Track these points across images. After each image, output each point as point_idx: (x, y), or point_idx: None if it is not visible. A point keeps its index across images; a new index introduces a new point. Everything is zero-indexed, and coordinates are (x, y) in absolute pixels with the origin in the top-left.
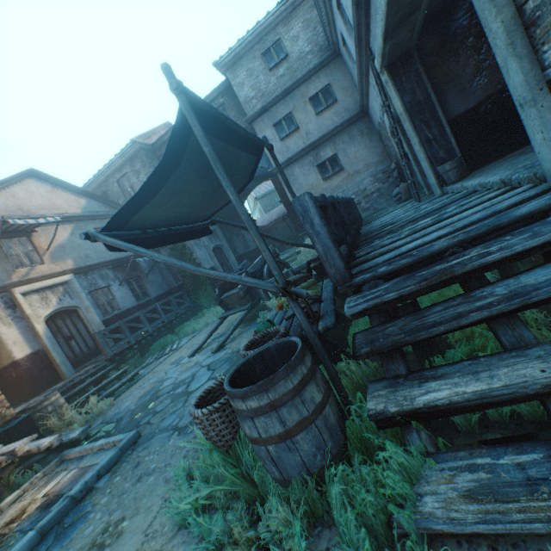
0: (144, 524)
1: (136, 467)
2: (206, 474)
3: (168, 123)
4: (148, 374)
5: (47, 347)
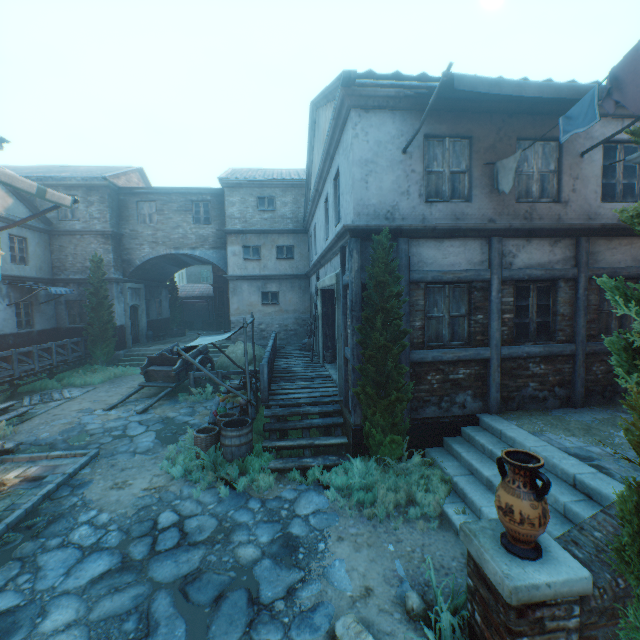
0: (146, 481)
1: (113, 466)
2: (189, 462)
3: (141, 168)
4: (45, 415)
5: None
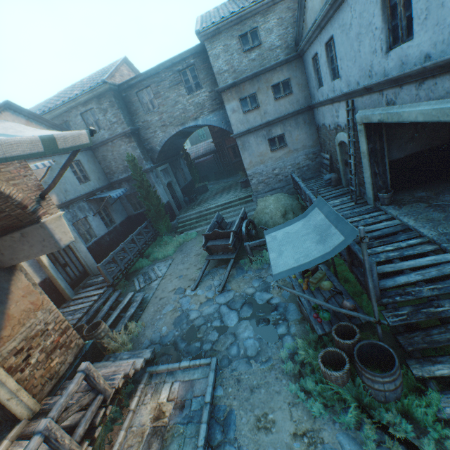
0: (286, 416)
1: (239, 382)
2: (323, 394)
3: (125, 58)
4: (153, 299)
5: (53, 276)
